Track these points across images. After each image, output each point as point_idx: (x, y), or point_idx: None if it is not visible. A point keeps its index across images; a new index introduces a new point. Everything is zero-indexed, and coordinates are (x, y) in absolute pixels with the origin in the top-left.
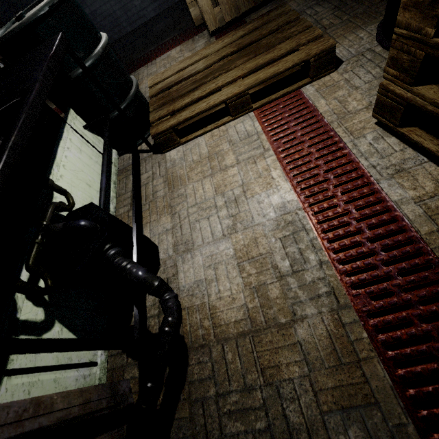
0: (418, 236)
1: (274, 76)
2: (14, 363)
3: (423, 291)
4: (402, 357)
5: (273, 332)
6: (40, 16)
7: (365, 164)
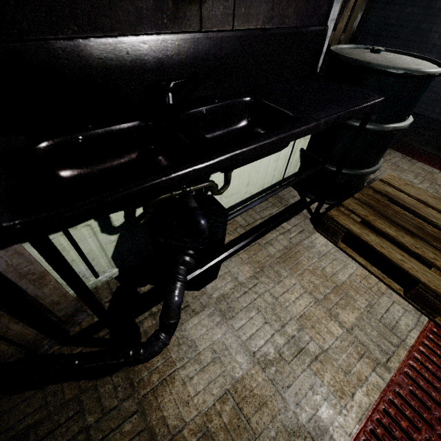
0: None
1: None
2: (74, 230)
3: None
4: None
5: None
6: (389, 71)
7: None
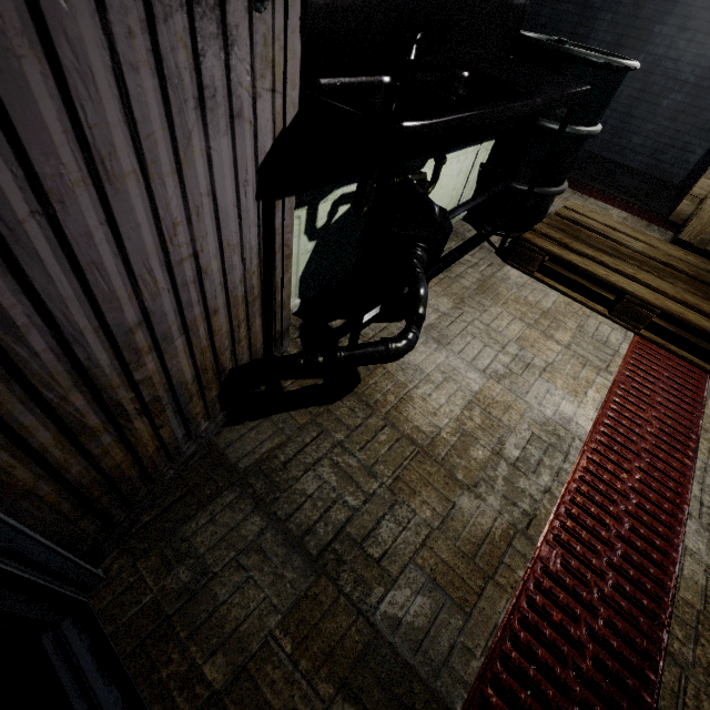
0: (672, 591)
1: (703, 331)
2: None
3: (619, 621)
4: (534, 625)
5: (440, 471)
6: (590, 59)
7: (695, 491)
